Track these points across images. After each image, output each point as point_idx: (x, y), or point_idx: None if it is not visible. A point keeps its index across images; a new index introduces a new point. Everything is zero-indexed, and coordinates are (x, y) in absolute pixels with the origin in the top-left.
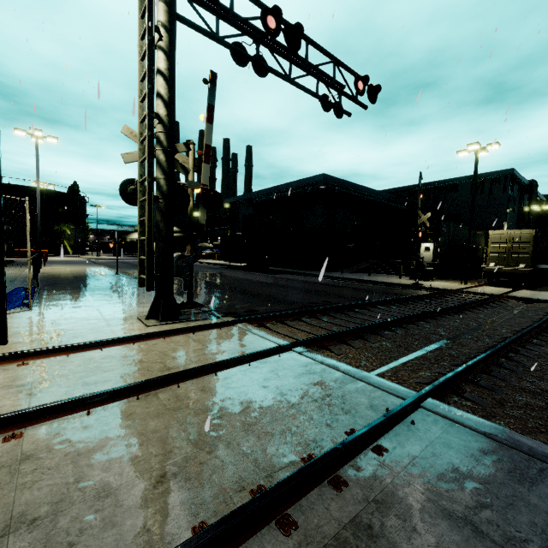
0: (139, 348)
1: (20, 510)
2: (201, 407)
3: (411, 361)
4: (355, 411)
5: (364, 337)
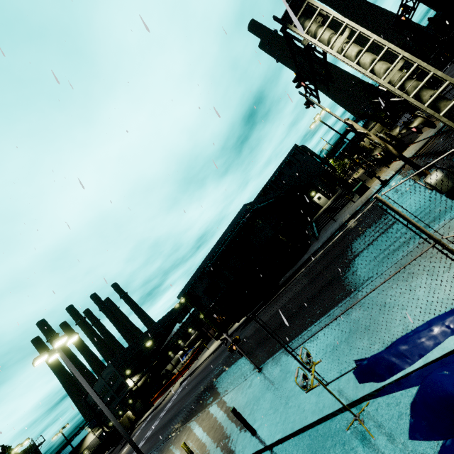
0: None
1: None
2: None
3: None
4: None
5: None
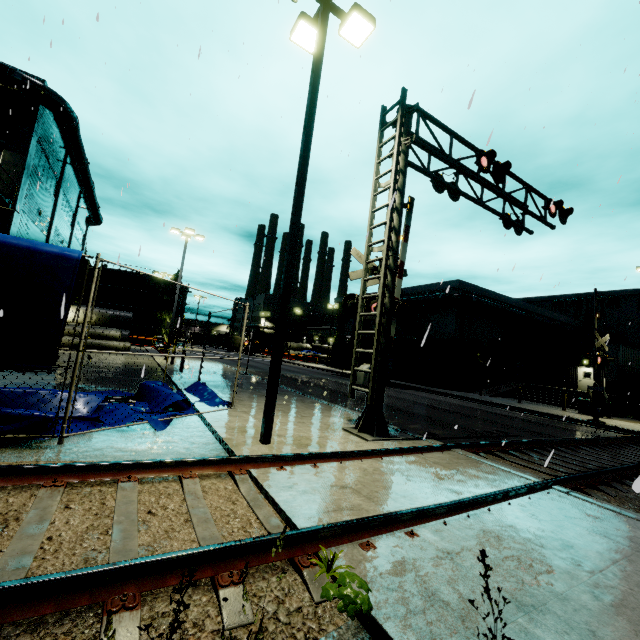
0: (393, 464)
1: (510, 596)
2: (539, 534)
3: None
4: None
5: (610, 484)
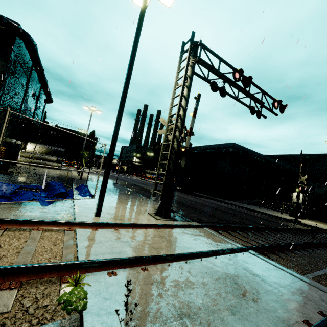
0: (163, 232)
1: (178, 308)
2: (222, 275)
3: (324, 275)
4: (314, 300)
5: (284, 252)
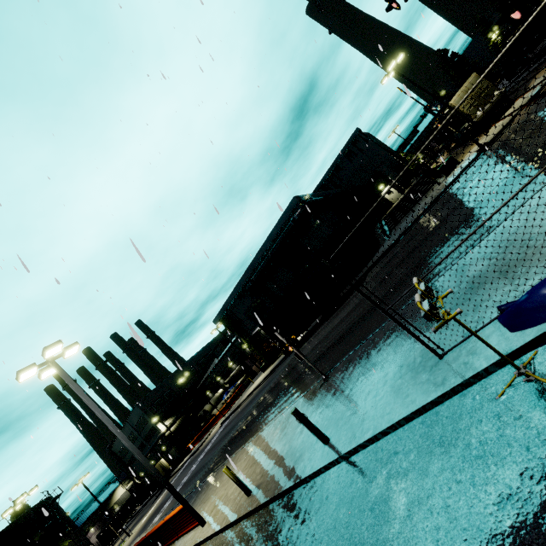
0: None
1: None
2: None
3: None
4: None
5: None
